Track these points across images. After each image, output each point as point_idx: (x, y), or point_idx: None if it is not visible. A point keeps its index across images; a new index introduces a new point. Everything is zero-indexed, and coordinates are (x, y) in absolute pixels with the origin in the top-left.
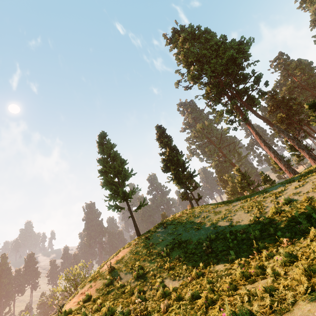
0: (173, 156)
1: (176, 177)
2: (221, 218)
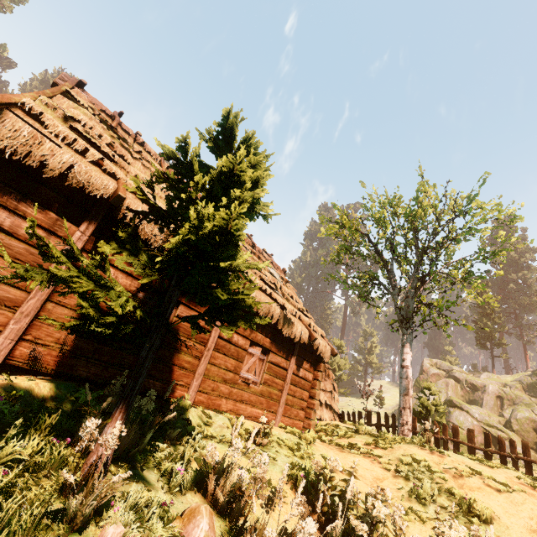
0: None
1: None
2: None
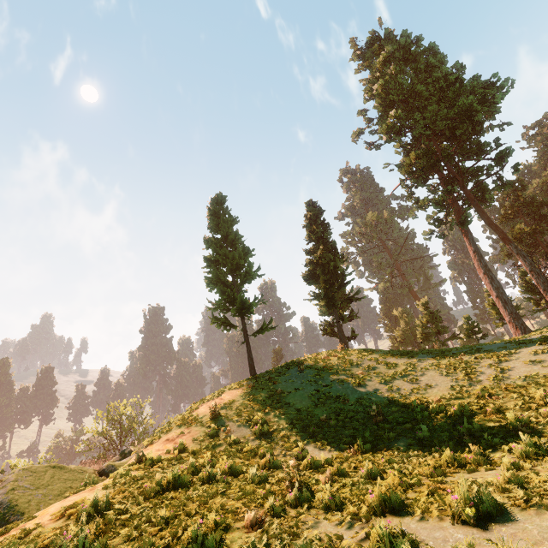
0: (328, 259)
1: (326, 296)
2: (398, 375)
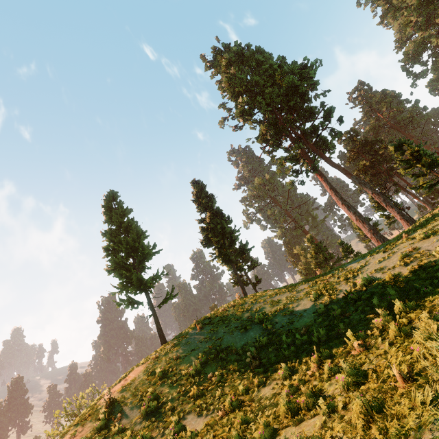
0: (215, 223)
1: (220, 254)
2: (279, 311)
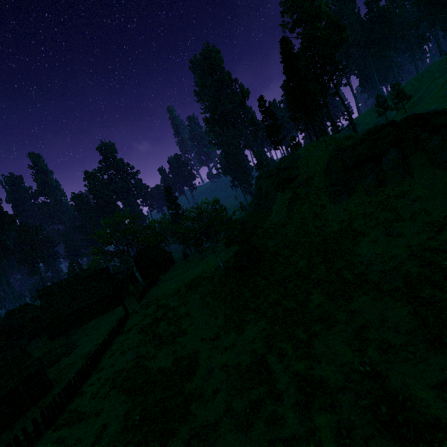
0: None
1: None
2: None
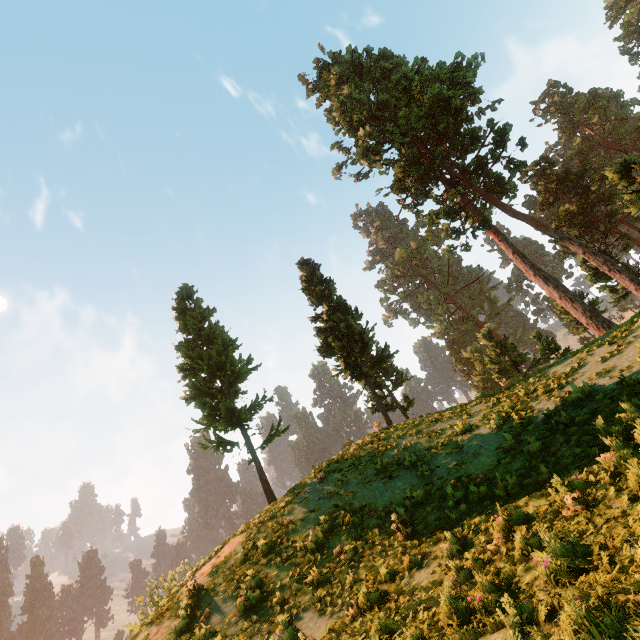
0: (337, 320)
1: (347, 366)
2: (441, 447)
